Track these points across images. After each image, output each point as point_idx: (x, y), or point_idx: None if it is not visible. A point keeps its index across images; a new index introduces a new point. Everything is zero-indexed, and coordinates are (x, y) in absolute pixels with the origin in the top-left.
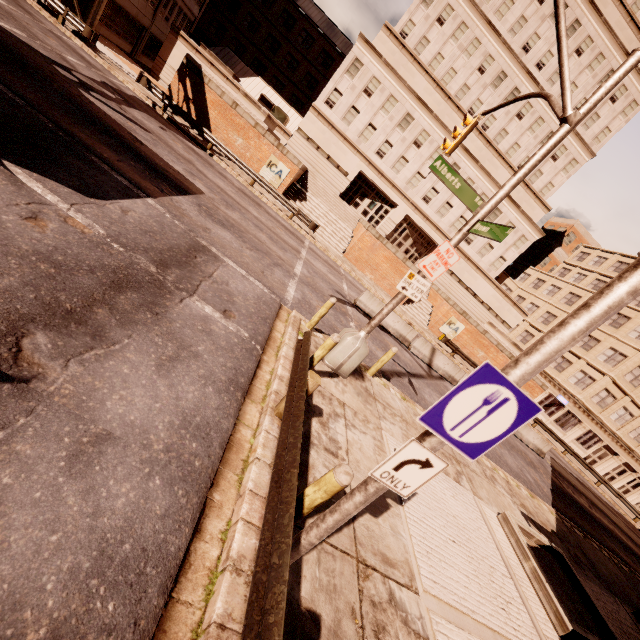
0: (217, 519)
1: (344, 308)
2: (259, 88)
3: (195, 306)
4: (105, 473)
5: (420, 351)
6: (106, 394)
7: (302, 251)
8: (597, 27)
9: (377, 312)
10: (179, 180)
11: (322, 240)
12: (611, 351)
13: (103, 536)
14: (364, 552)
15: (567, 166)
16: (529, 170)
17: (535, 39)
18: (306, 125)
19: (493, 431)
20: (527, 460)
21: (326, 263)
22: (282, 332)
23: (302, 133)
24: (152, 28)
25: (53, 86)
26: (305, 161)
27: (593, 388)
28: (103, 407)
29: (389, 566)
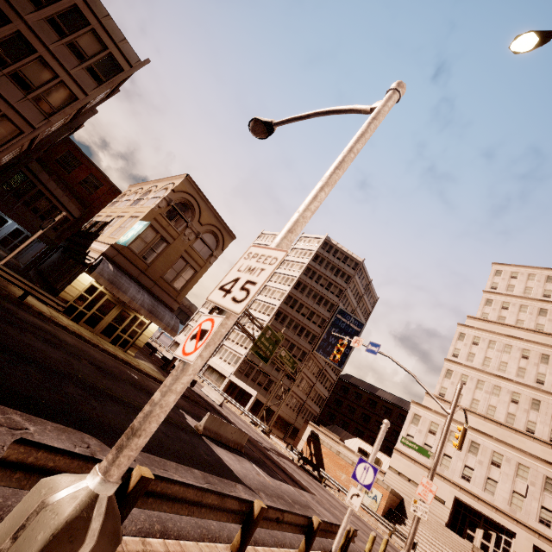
0: None
1: None
2: (357, 444)
3: None
4: None
5: None
6: None
7: None
8: None
9: None
10: (303, 486)
11: None
12: None
13: None
14: None
15: None
16: (444, 435)
17: (541, 375)
18: (394, 462)
19: (370, 479)
20: None
21: None
22: None
23: (393, 469)
24: (295, 423)
25: (257, 447)
26: (402, 493)
27: None
28: None
29: None
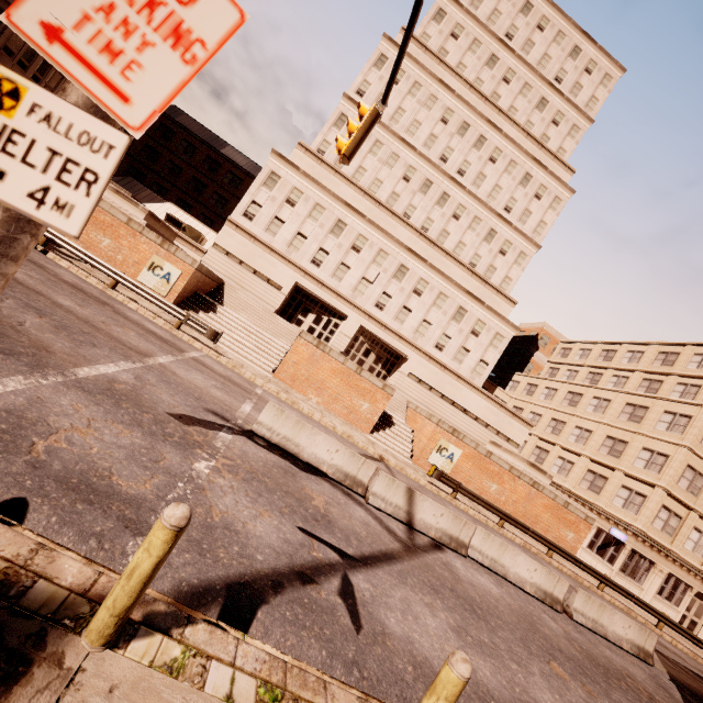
0: None
1: (204, 435)
2: (170, 212)
3: None
4: None
5: (387, 499)
6: None
7: (162, 357)
8: (501, 140)
9: (295, 439)
10: None
11: (239, 358)
12: (646, 452)
13: None
14: None
15: (518, 259)
16: None
17: (449, 151)
18: (223, 239)
19: None
20: (643, 698)
21: (222, 378)
22: None
23: (219, 248)
24: None
25: None
26: (226, 278)
27: (649, 508)
28: None
29: None
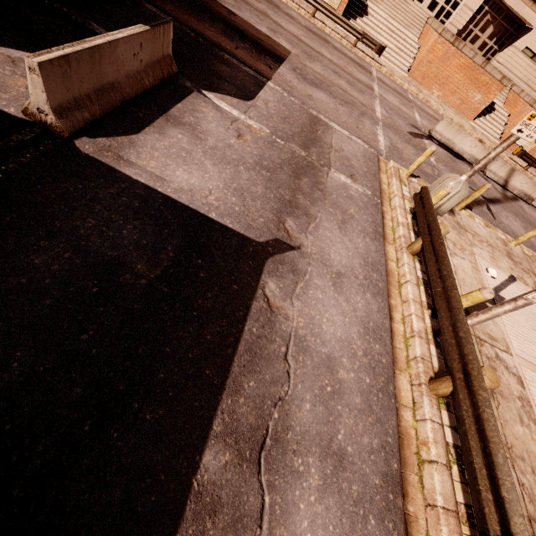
0: (397, 313)
1: (422, 143)
2: None
3: (335, 177)
4: (348, 292)
5: (496, 174)
6: (328, 250)
7: (374, 86)
8: None
9: (453, 140)
10: (271, 46)
11: (385, 62)
12: None
13: (361, 319)
14: (478, 332)
15: None
16: None
17: None
18: None
19: None
20: None
21: (395, 92)
22: (387, 183)
23: None
24: None
25: None
26: None
27: None
28: (331, 258)
29: (493, 341)
